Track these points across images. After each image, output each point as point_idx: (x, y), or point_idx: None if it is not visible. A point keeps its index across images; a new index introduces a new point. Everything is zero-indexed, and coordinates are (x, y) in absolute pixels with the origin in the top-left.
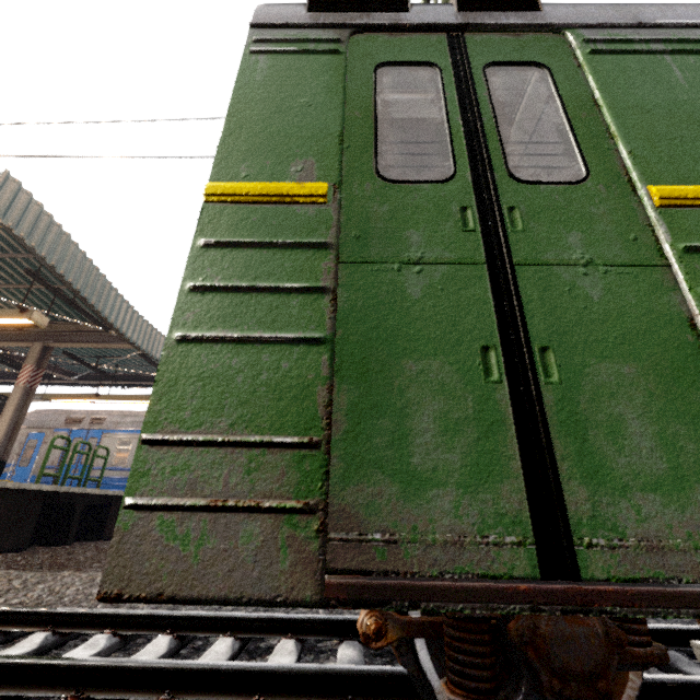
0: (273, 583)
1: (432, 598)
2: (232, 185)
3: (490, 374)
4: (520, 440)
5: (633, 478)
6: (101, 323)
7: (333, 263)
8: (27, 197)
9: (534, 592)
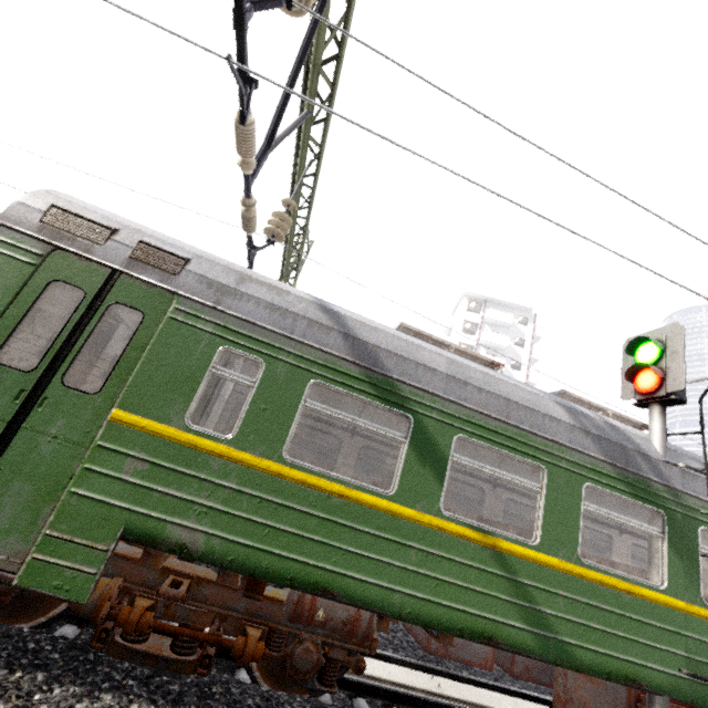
0: None
1: None
2: None
3: None
4: None
5: None
6: None
7: None
8: None
9: None
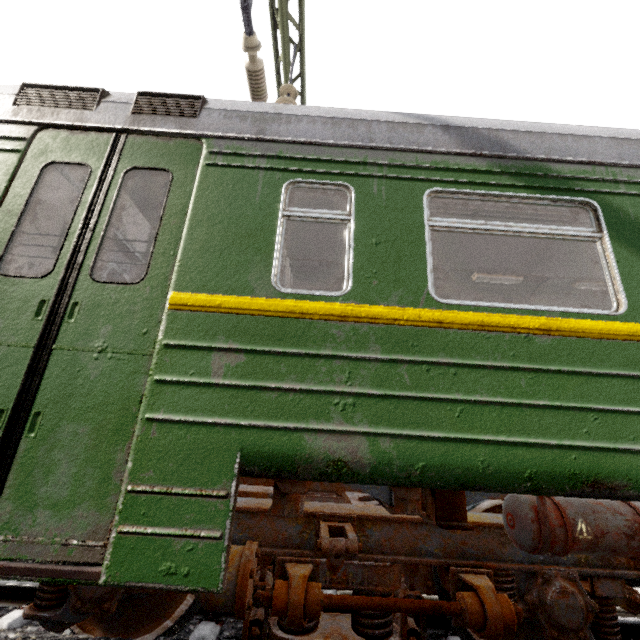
0: None
1: None
2: None
3: None
4: None
5: (44, 500)
6: None
7: None
8: None
9: None
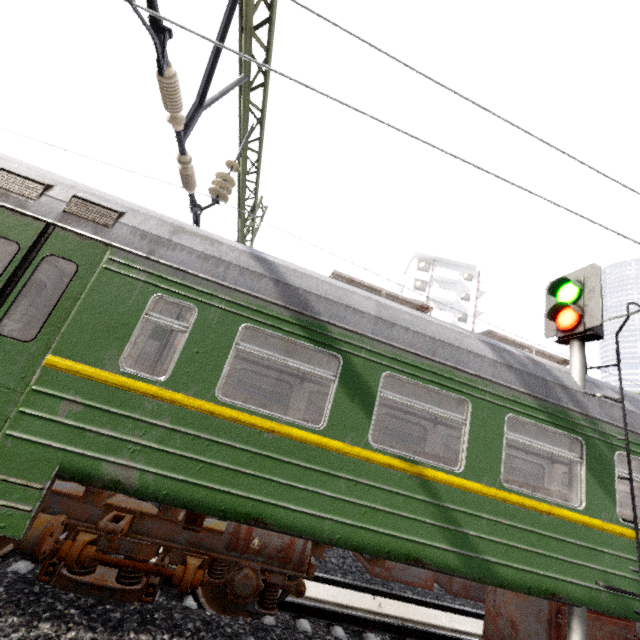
0: None
1: None
2: None
3: None
4: None
5: None
6: None
7: None
8: None
9: None
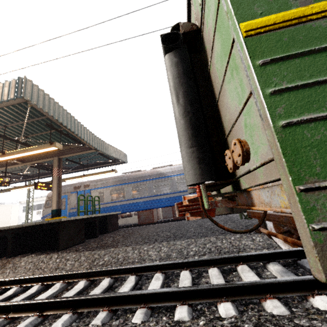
0: None
1: None
2: (260, 20)
3: None
4: None
5: None
6: (80, 142)
7: None
8: (37, 88)
9: None
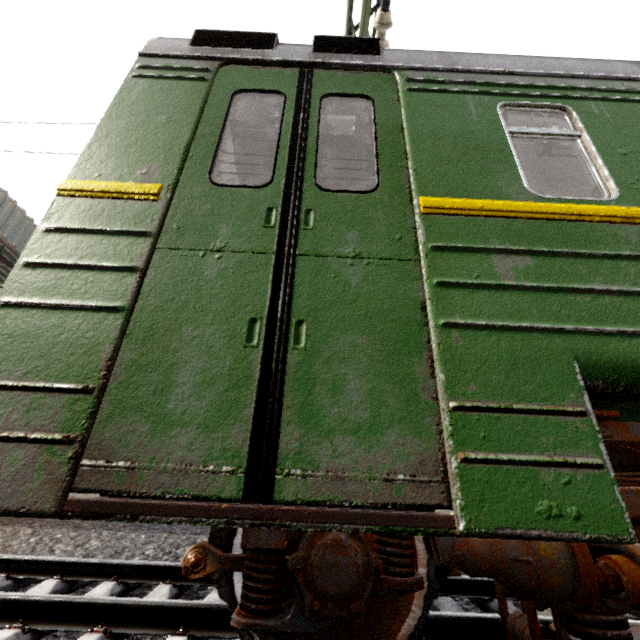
0: (22, 498)
1: (150, 513)
2: (82, 183)
3: (253, 340)
4: (258, 392)
5: (339, 424)
6: None
7: (148, 248)
8: None
9: (232, 509)
